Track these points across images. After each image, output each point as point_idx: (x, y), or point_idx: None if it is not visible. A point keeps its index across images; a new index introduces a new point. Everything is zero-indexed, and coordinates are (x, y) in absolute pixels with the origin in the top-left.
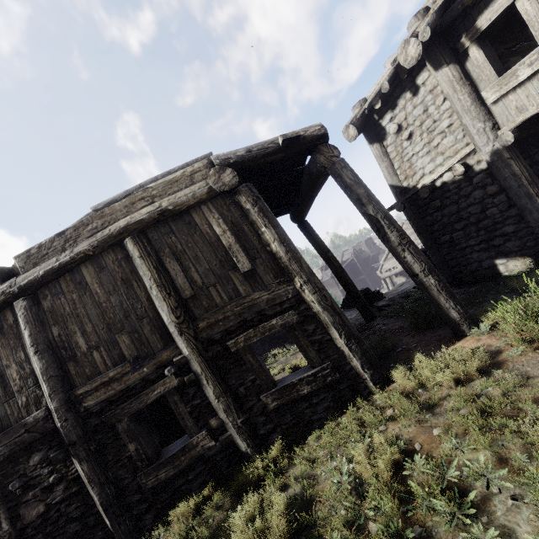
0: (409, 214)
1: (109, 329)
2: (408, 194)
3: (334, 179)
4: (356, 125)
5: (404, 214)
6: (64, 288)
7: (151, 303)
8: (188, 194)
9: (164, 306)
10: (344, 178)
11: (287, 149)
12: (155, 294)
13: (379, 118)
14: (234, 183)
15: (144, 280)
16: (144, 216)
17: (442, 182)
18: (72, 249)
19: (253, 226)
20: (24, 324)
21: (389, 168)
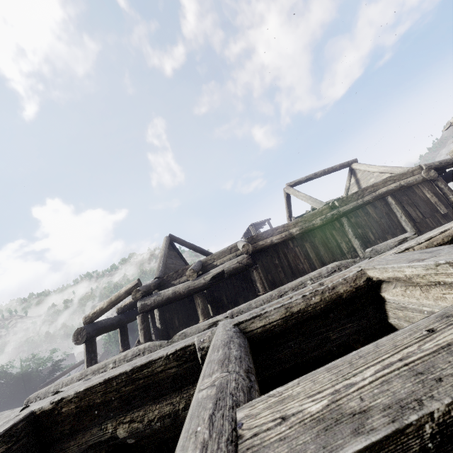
0: None
1: (382, 232)
2: None
3: None
4: None
5: None
6: (359, 214)
7: (399, 223)
8: (413, 180)
9: (409, 225)
10: None
11: None
12: (404, 219)
13: None
14: (436, 176)
15: (397, 214)
16: (394, 187)
17: None
18: (362, 199)
19: (444, 195)
20: (348, 227)
21: None
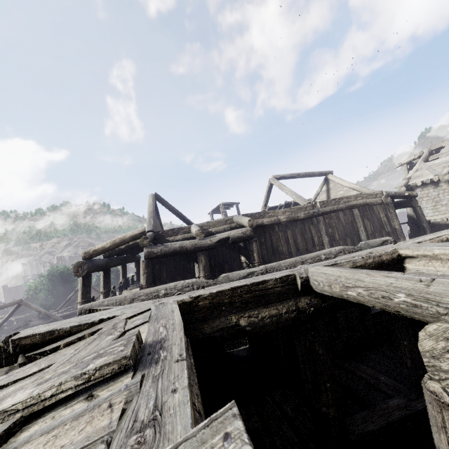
0: (413, 228)
1: (345, 235)
2: (416, 221)
3: (414, 211)
4: (406, 187)
5: (410, 228)
6: (333, 217)
7: (358, 231)
8: (375, 201)
9: (364, 234)
10: (419, 212)
11: (405, 197)
12: (362, 229)
13: (414, 188)
14: (390, 202)
15: (358, 224)
16: (361, 203)
17: (434, 221)
18: (338, 206)
19: (391, 218)
20: (323, 225)
21: (411, 208)
